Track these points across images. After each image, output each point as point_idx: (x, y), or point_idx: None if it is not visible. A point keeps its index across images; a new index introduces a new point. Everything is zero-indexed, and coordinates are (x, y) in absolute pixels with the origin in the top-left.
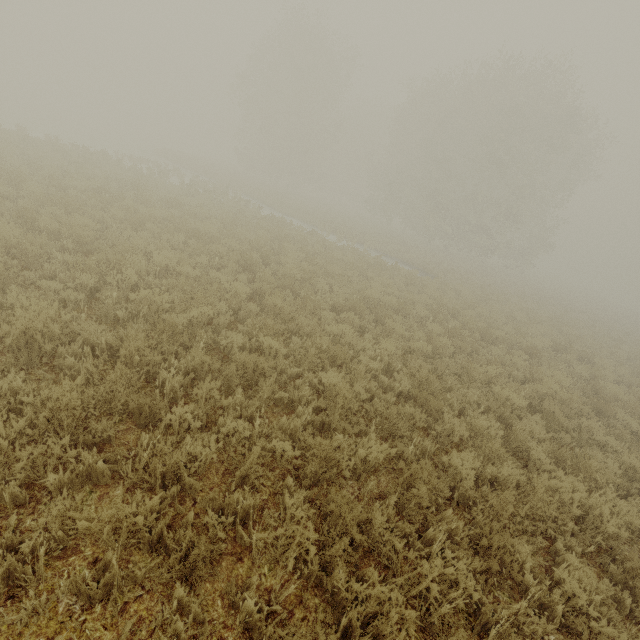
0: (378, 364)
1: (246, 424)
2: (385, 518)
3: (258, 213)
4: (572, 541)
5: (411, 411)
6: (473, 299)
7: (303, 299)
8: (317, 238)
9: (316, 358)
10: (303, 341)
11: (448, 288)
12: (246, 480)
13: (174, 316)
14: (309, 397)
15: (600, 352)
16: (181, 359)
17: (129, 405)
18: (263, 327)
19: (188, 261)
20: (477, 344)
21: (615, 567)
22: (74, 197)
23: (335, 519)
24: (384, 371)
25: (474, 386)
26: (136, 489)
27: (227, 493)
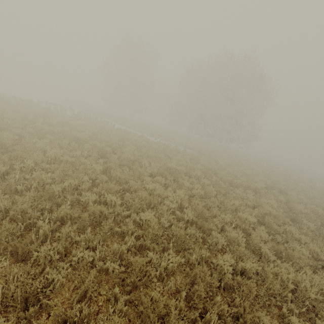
0: (175, 205)
1: (90, 253)
2: (177, 311)
3: (112, 127)
4: (292, 306)
5: (193, 232)
6: (224, 165)
7: (133, 171)
8: (143, 138)
9: (138, 204)
10: (132, 195)
11: (211, 160)
12: (87, 293)
13: (53, 186)
14: (133, 229)
15: (289, 187)
16: (53, 213)
17: (9, 249)
18: (107, 189)
19: (69, 154)
20: (228, 188)
21: (319, 321)
22: (6, 123)
23: (145, 316)
24: (179, 208)
25: (228, 212)
26: (5, 312)
27: (68, 309)
